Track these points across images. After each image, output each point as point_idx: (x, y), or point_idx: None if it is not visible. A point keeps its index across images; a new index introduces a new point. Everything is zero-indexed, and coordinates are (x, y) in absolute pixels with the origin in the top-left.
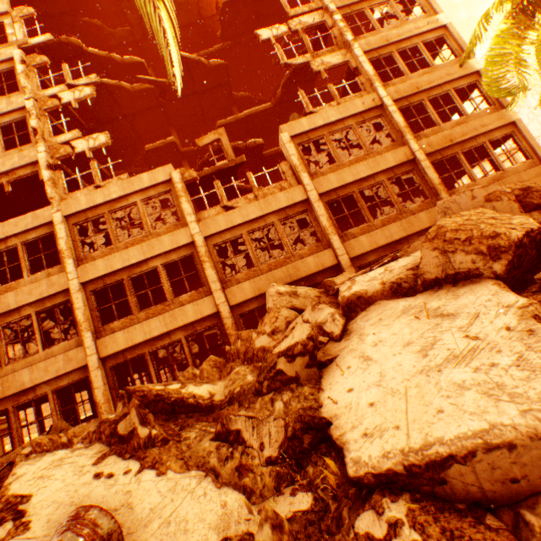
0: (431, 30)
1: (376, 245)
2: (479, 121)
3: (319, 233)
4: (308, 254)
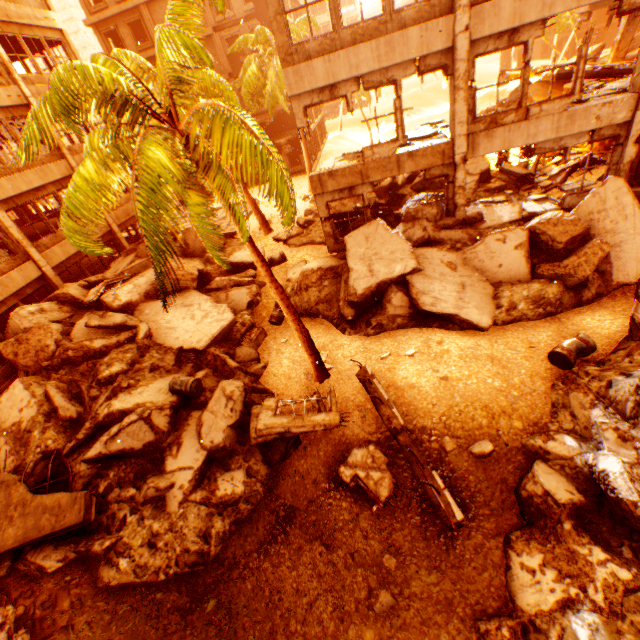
0: (51, 28)
1: (70, 254)
2: None
3: (12, 246)
4: (10, 268)
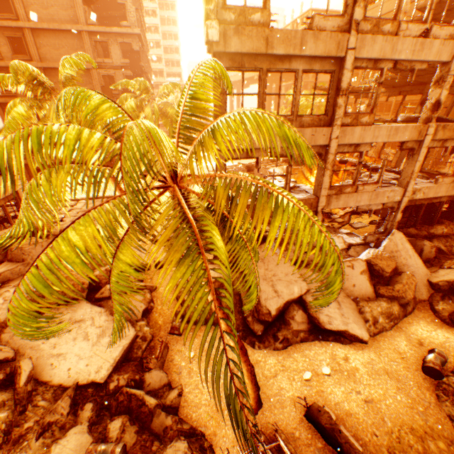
0: None
1: None
2: None
3: None
4: None
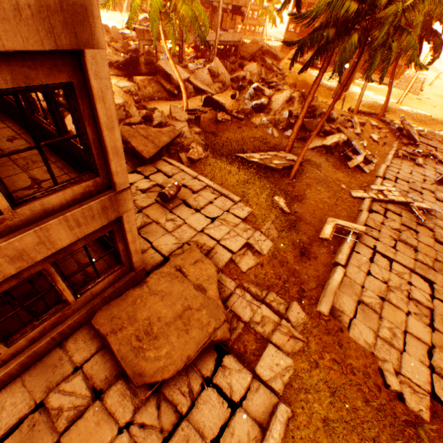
0: None
1: None
2: None
3: None
4: None
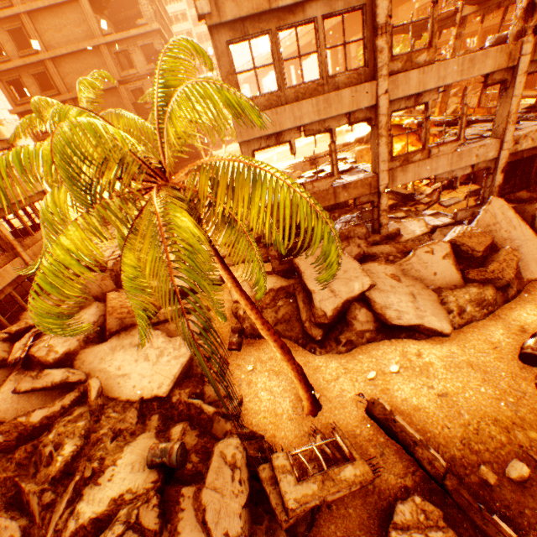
0: None
1: None
2: (25, 186)
3: None
4: None
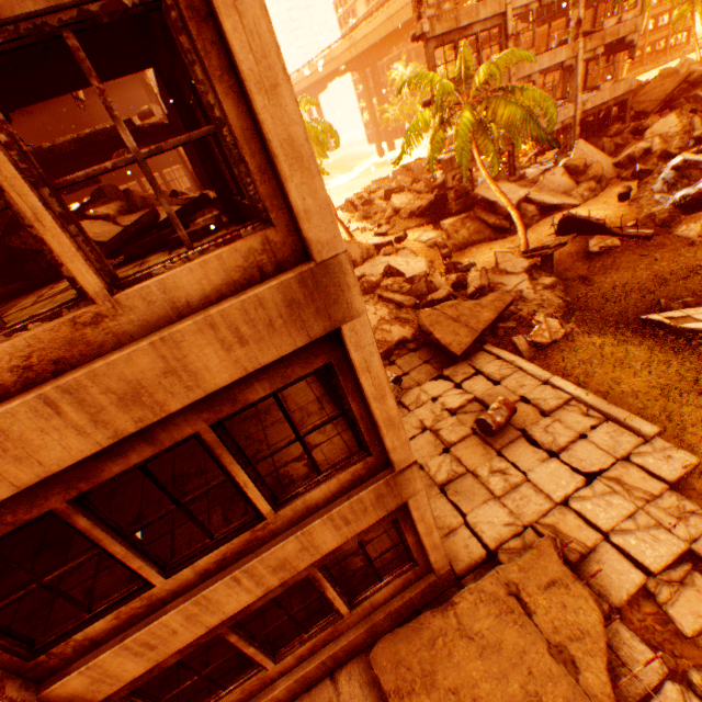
0: None
1: None
2: None
3: None
4: None
